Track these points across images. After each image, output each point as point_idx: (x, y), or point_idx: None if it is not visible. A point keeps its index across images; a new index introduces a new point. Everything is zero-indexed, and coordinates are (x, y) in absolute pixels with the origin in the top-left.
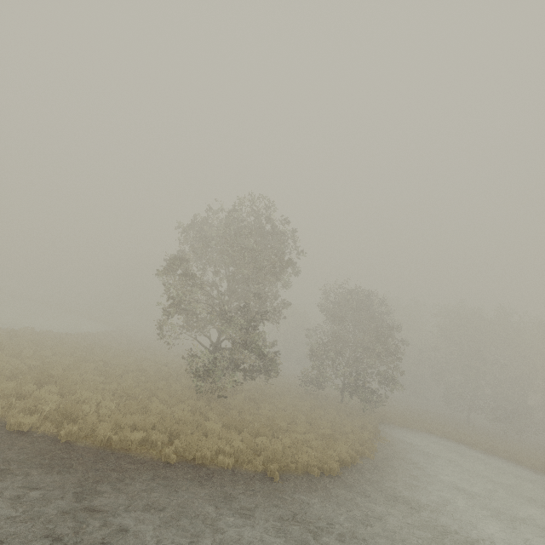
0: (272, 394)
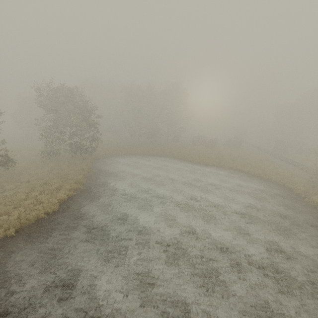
0: (19, 172)
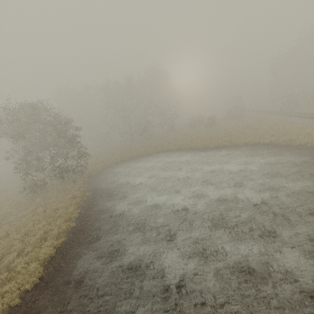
0: None
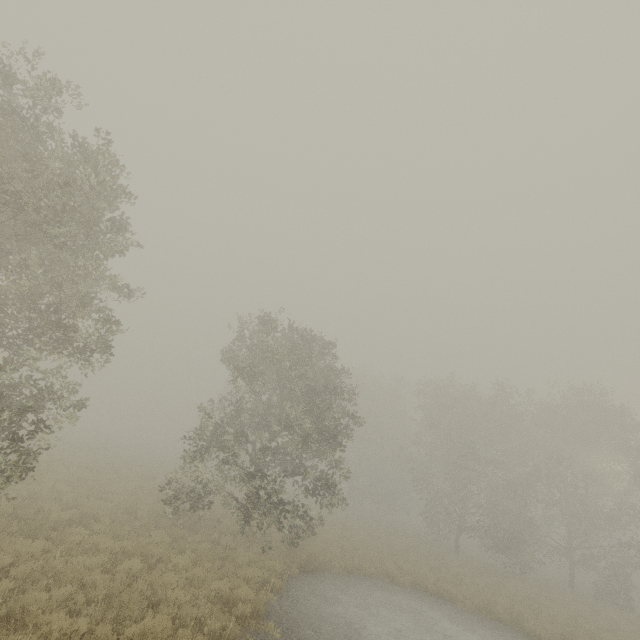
0: (44, 525)
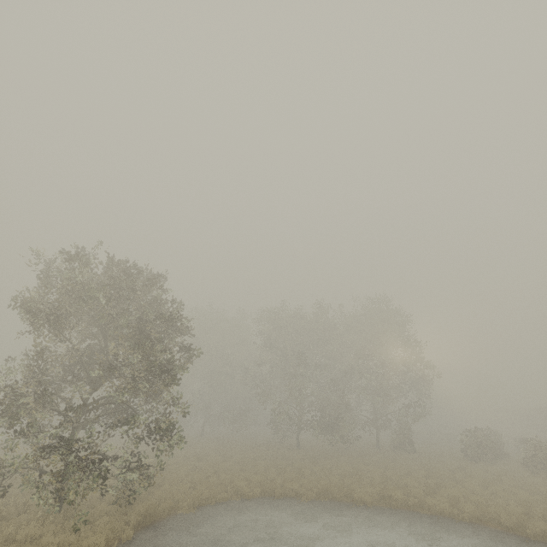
0: None
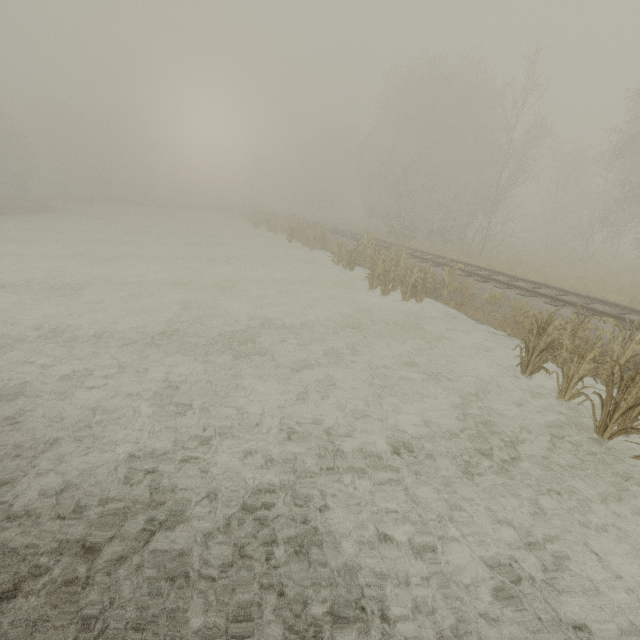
0: None
